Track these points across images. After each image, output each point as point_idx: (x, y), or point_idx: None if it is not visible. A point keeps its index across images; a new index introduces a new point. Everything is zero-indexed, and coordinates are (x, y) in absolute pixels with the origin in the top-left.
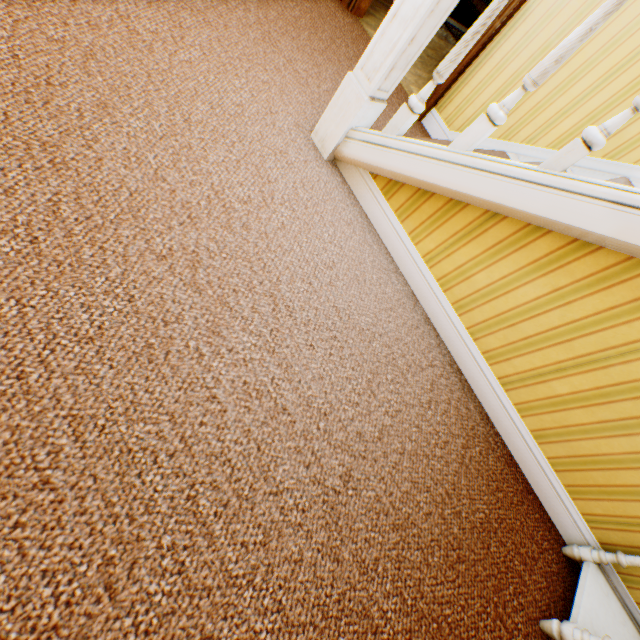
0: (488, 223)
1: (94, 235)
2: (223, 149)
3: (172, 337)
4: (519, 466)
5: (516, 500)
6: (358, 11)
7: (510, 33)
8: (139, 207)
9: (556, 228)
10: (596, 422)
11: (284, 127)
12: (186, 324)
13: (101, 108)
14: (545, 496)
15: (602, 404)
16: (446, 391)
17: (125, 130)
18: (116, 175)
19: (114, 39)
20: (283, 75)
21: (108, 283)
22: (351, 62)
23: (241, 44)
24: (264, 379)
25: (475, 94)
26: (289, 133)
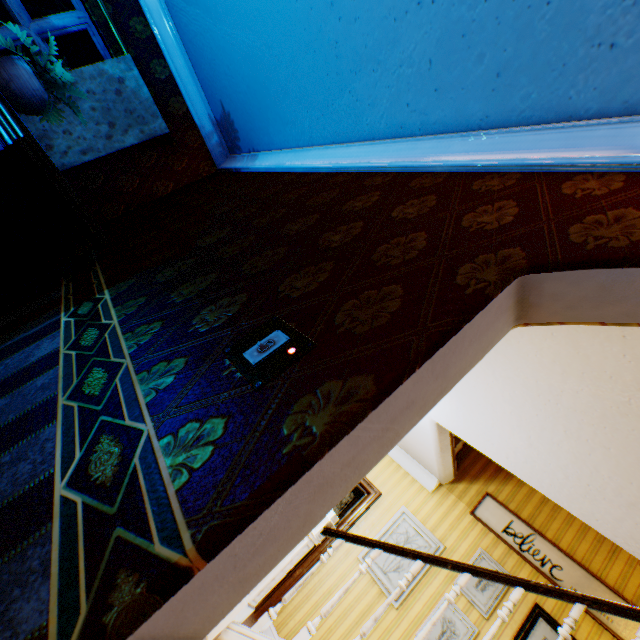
0: None
1: None
2: None
3: None
4: None
5: None
6: None
7: (312, 576)
8: None
9: None
10: None
11: None
12: None
13: None
14: None
15: None
16: None
17: None
18: None
19: None
20: None
21: None
22: None
23: None
24: None
25: (295, 610)
26: None
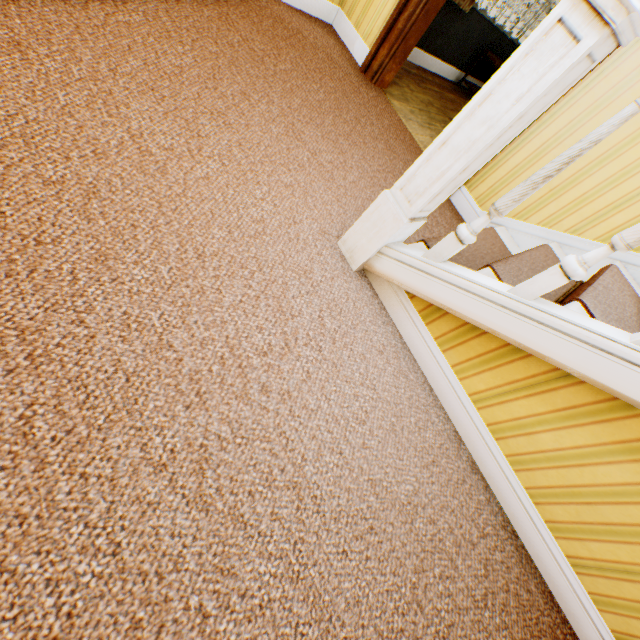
0: (558, 382)
1: (75, 456)
2: (241, 284)
3: (167, 598)
4: None
5: None
6: (382, 83)
7: (551, 120)
8: (136, 395)
9: None
10: None
11: (309, 238)
12: (187, 568)
13: (100, 262)
14: None
15: None
16: (502, 570)
17: (127, 286)
18: (111, 354)
19: (123, 166)
20: (307, 172)
21: (87, 531)
22: (376, 141)
23: (263, 143)
24: (285, 630)
25: (511, 177)
26: (314, 244)
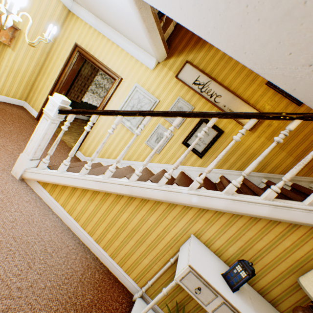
0: (75, 190)
1: None
2: None
3: None
4: (112, 272)
5: (109, 287)
6: None
7: (93, 131)
8: None
9: (89, 189)
10: (121, 242)
11: None
12: None
13: None
14: (123, 280)
15: (119, 236)
16: (75, 254)
17: None
18: None
19: None
20: None
21: None
22: None
23: None
24: None
25: (89, 146)
26: None
